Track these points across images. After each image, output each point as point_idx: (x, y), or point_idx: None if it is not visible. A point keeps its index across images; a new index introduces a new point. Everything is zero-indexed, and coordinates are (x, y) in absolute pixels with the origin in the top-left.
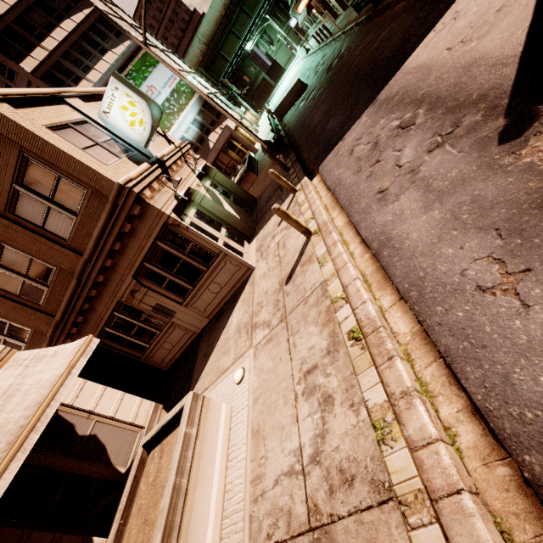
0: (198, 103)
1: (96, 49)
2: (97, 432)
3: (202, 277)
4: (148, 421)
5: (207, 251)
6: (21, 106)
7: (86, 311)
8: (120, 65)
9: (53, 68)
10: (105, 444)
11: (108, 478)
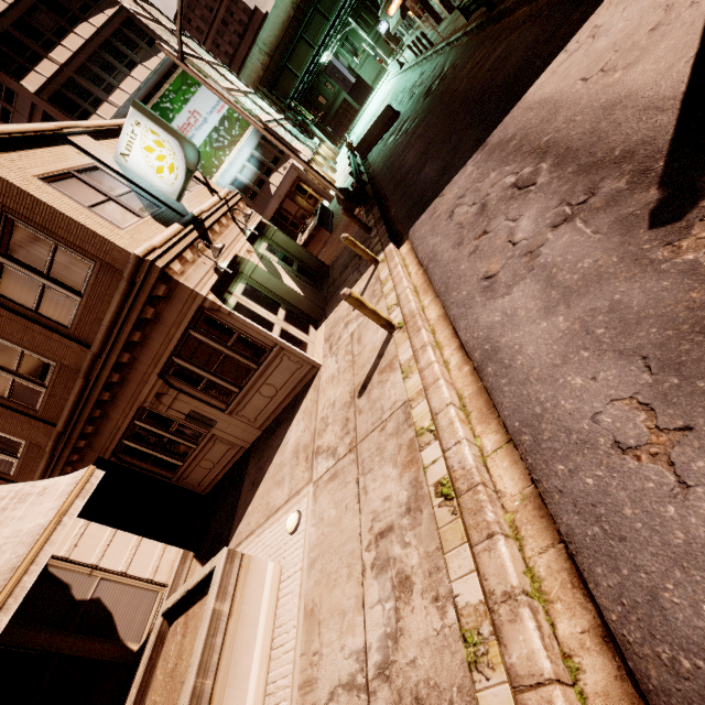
0: (256, 133)
1: (122, 62)
2: (102, 594)
3: (251, 376)
4: (173, 576)
5: (257, 343)
6: (5, 149)
7: (97, 419)
8: (154, 84)
9: (65, 87)
10: (112, 610)
11: (114, 659)
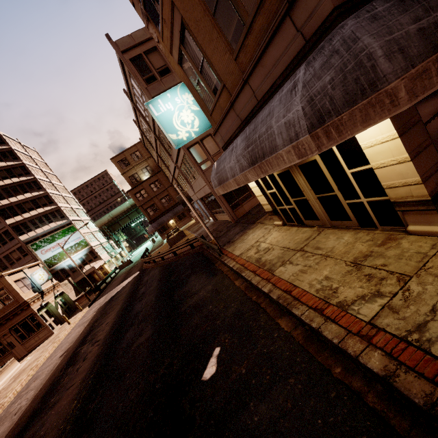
0: (87, 250)
1: (48, 220)
2: None
3: (34, 333)
4: None
5: (41, 324)
6: (11, 275)
7: None
8: (56, 228)
9: (21, 224)
10: None
11: None
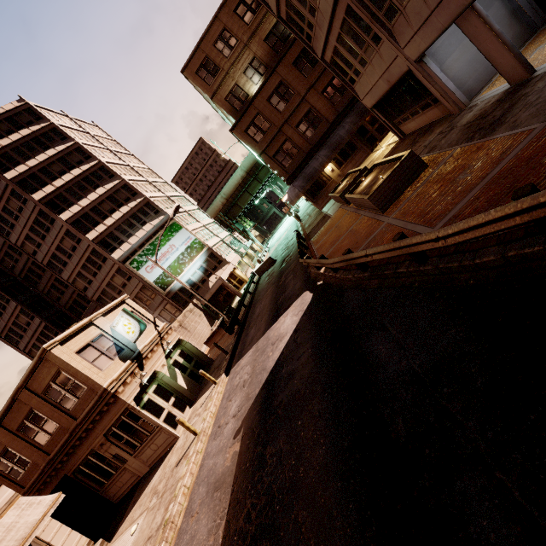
0: (205, 254)
1: (139, 222)
2: None
3: (147, 438)
4: None
5: (151, 424)
6: (67, 341)
7: (70, 454)
8: (154, 231)
9: (108, 236)
10: None
11: None
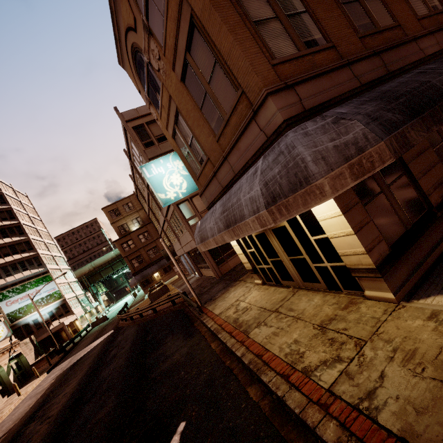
0: (60, 303)
1: (23, 268)
2: None
3: None
4: None
5: None
6: None
7: None
8: (30, 277)
9: None
10: None
11: None
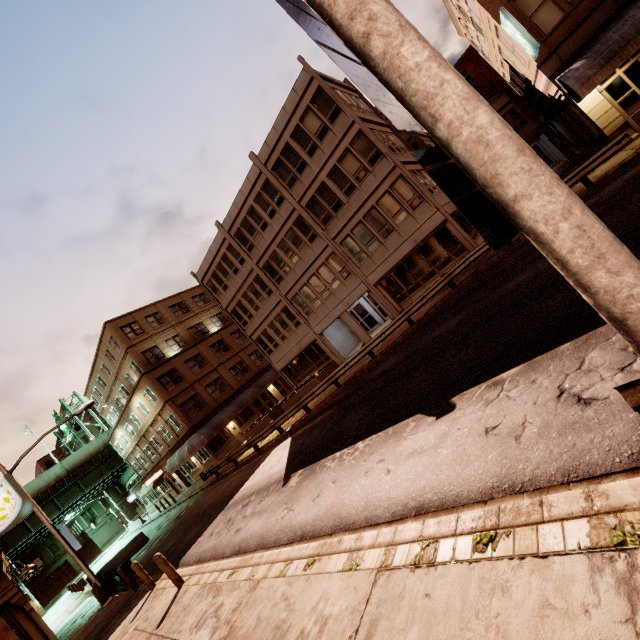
0: None
1: None
2: None
3: None
4: None
5: None
6: None
7: None
8: None
9: None
10: None
11: None
